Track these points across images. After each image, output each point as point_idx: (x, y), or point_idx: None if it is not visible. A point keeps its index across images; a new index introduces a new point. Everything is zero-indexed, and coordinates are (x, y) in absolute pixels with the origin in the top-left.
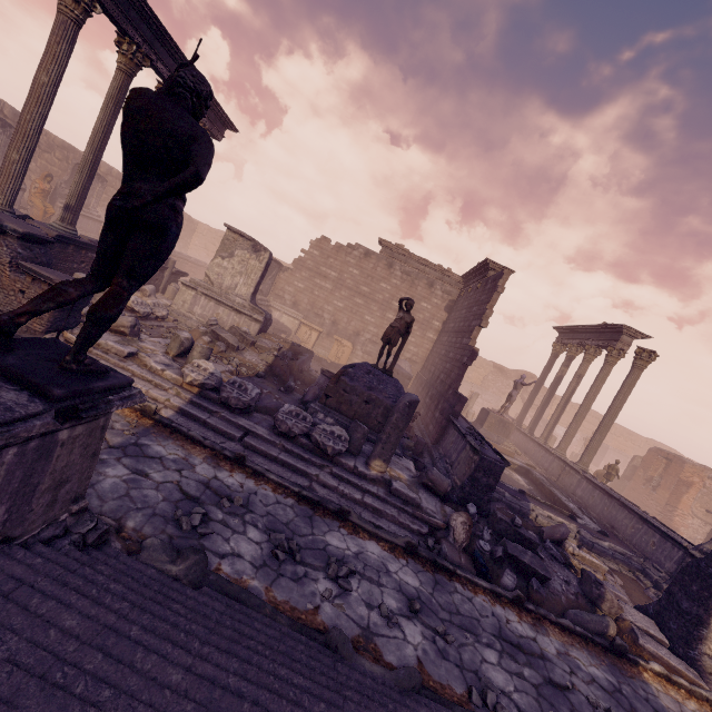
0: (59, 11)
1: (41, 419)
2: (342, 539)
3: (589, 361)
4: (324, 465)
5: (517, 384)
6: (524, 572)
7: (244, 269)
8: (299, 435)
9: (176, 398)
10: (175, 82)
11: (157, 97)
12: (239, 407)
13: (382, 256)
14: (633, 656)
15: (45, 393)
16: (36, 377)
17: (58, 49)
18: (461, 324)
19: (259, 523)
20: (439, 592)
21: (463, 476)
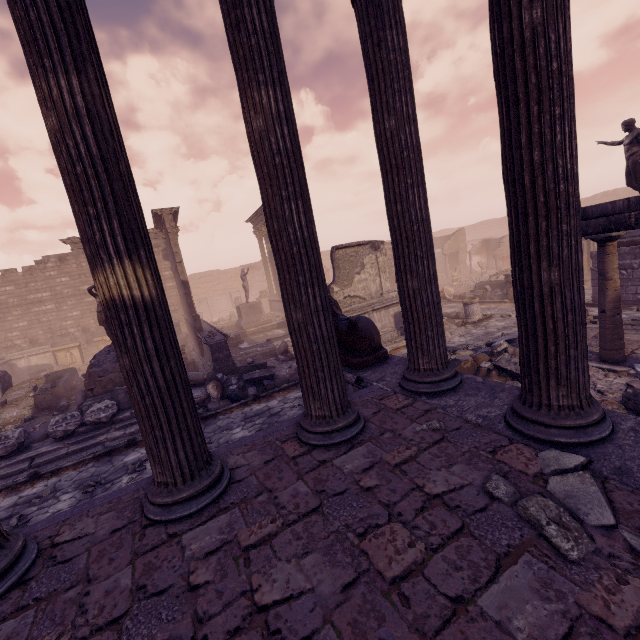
0: None
1: None
2: (137, 453)
3: None
4: (108, 430)
5: (242, 277)
6: (261, 381)
7: None
8: (77, 428)
9: None
10: None
11: None
12: (12, 451)
13: (77, 253)
14: None
15: None
16: None
17: None
18: (174, 266)
19: (69, 490)
20: (208, 428)
21: (212, 363)
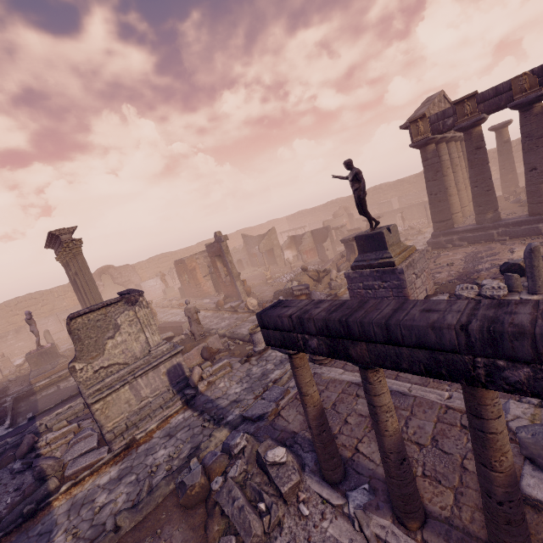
0: None
1: None
2: None
3: (71, 260)
4: None
5: (27, 321)
6: None
7: None
8: None
9: None
10: None
11: None
12: None
13: None
14: (45, 502)
15: None
16: None
17: None
18: None
19: None
20: None
21: None
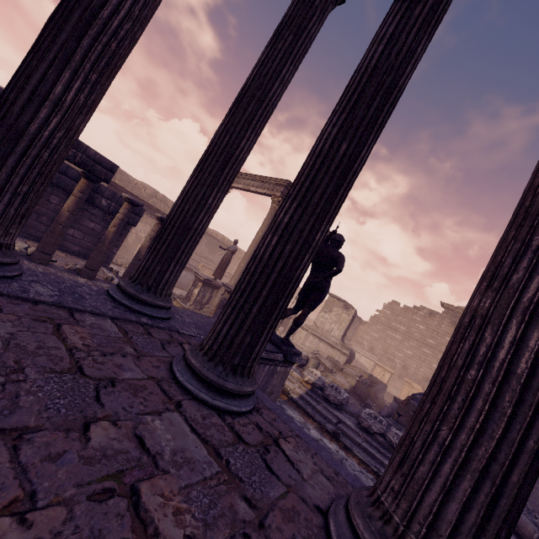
0: (270, 209)
1: (280, 355)
2: None
3: None
4: None
5: None
6: None
7: (337, 319)
8: (377, 433)
9: (298, 389)
10: (332, 239)
11: (326, 245)
12: (335, 403)
13: (445, 315)
14: None
15: (279, 347)
16: (277, 341)
17: (267, 222)
18: None
19: None
20: None
21: None
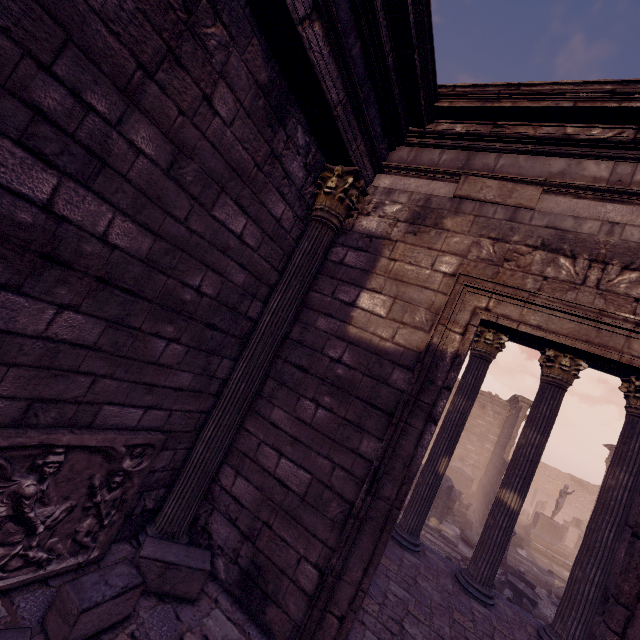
0: None
1: None
2: None
3: None
4: None
5: (561, 492)
6: (521, 595)
7: None
8: None
9: None
10: None
11: None
12: None
13: None
14: None
15: None
16: None
17: None
18: (503, 440)
19: None
20: None
21: None
